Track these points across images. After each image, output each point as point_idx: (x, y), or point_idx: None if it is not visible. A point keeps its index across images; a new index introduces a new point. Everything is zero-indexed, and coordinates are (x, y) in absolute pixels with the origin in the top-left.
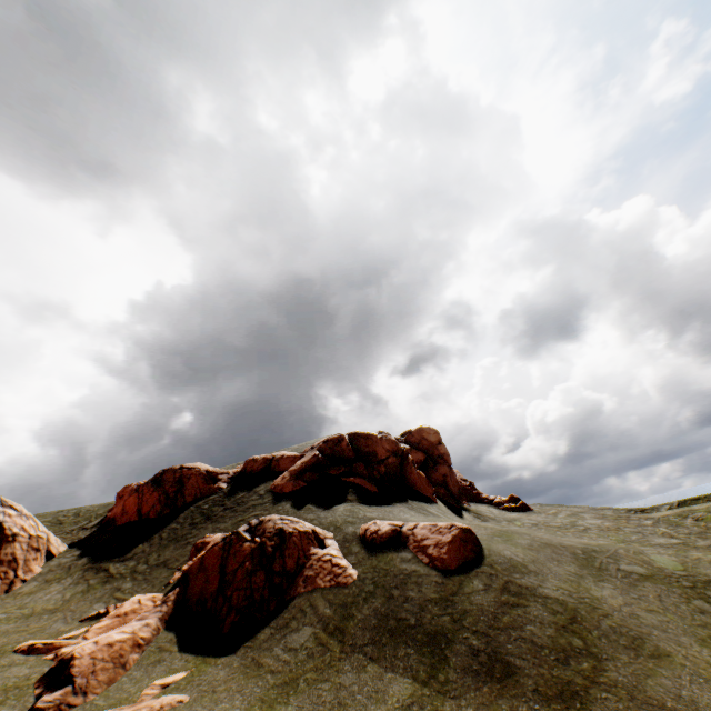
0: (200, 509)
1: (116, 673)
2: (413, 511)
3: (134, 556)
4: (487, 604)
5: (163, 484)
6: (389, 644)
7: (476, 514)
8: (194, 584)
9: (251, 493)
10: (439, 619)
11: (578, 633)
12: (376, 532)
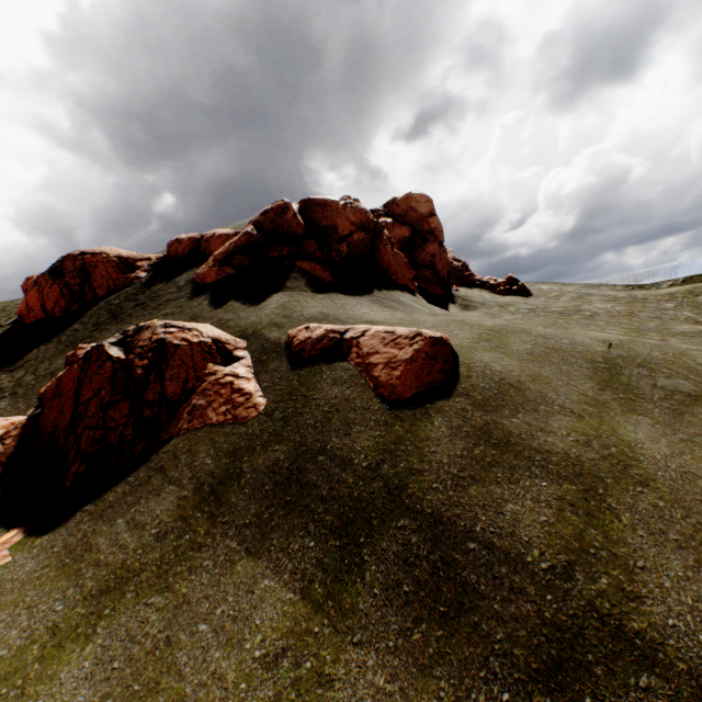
0: (109, 305)
1: None
2: (377, 305)
3: (26, 363)
4: (448, 466)
5: (65, 276)
6: (279, 528)
7: (463, 301)
8: (48, 415)
9: (170, 285)
10: (366, 489)
11: (597, 524)
12: (305, 342)
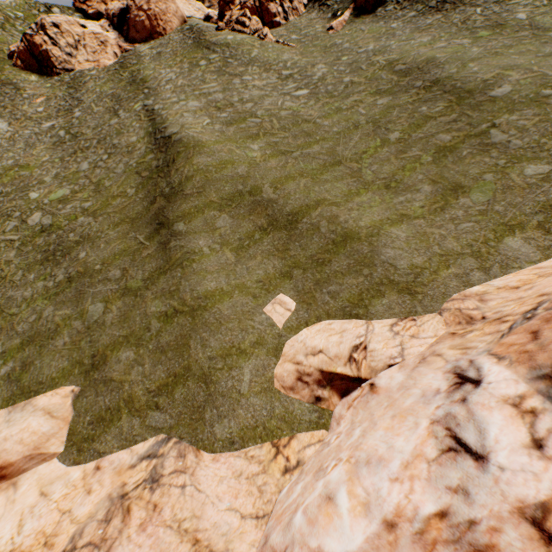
0: None
1: (342, 28)
2: None
3: None
4: None
5: None
6: (414, 6)
7: None
8: (358, 2)
9: None
10: None
11: None
12: None
